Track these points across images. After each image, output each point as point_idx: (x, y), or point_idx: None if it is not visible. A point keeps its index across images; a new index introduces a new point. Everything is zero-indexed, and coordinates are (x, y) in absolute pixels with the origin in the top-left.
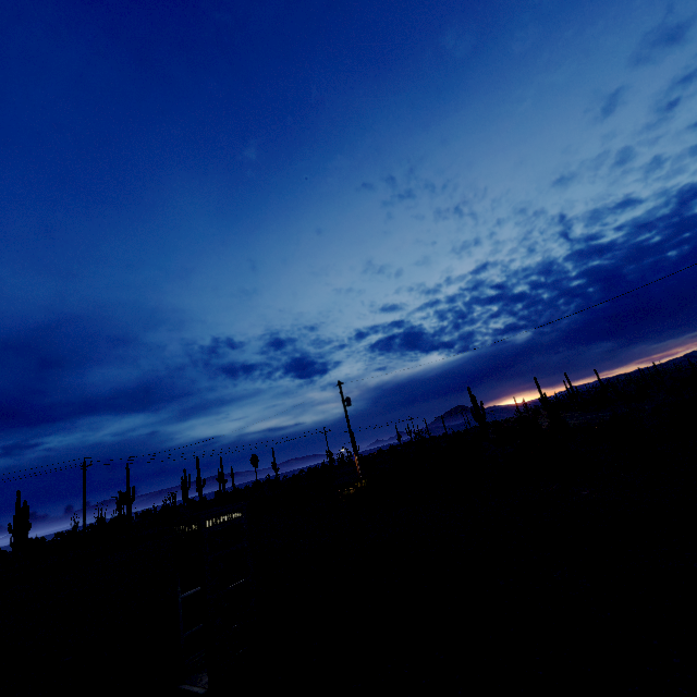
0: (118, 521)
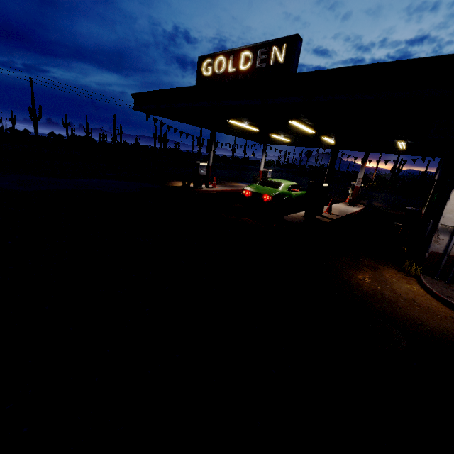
0: None
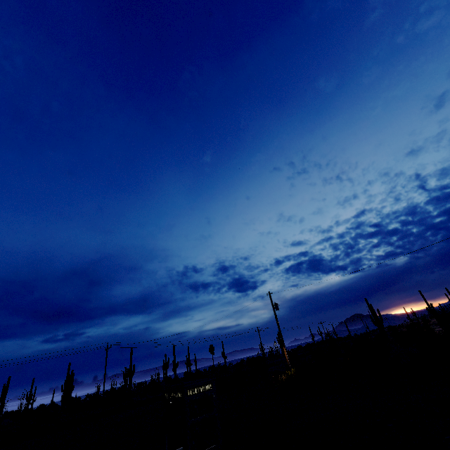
0: (123, 388)
